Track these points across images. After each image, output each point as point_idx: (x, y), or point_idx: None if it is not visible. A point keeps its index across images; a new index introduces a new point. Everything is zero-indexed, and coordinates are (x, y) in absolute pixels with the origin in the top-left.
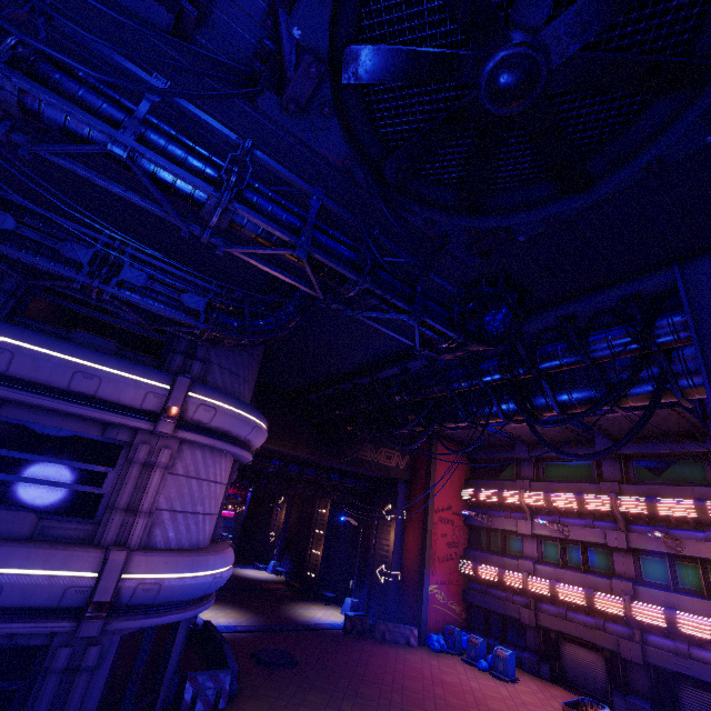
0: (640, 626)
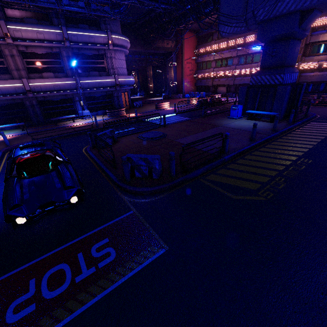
0: (235, 76)
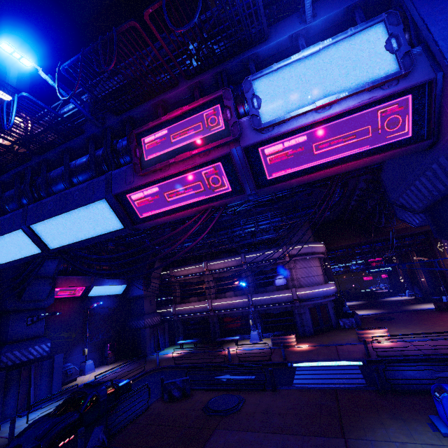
0: None
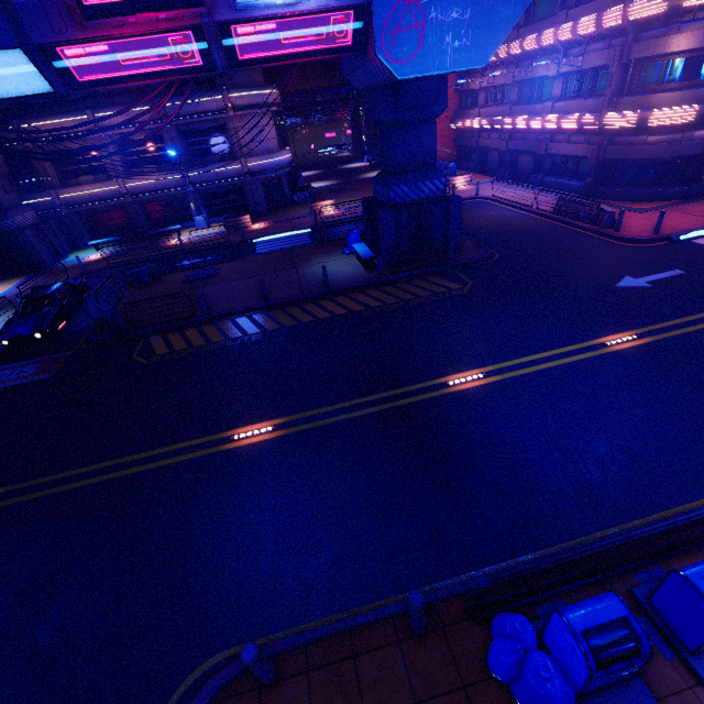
0: (510, 131)
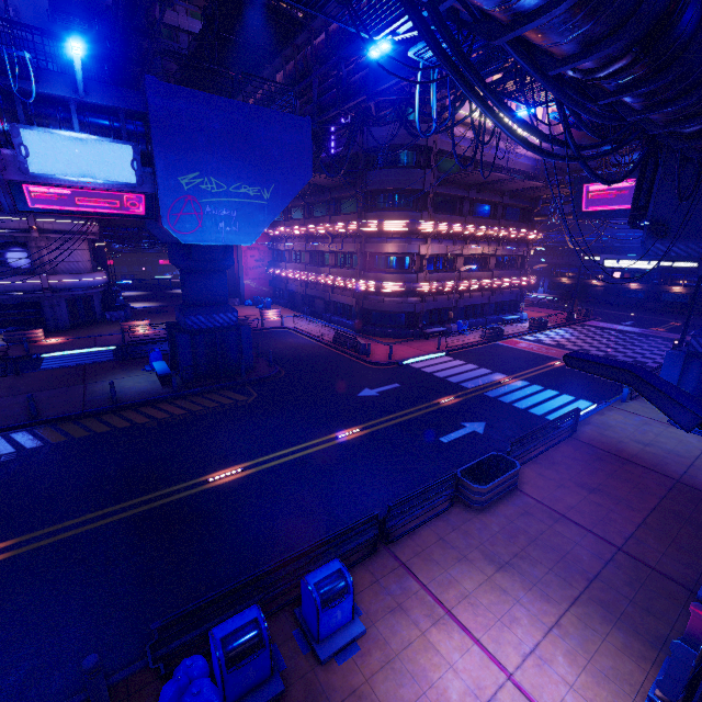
0: (307, 282)
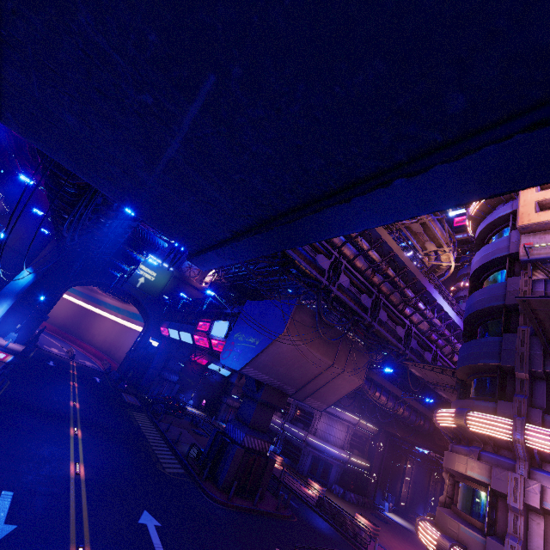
0: None
